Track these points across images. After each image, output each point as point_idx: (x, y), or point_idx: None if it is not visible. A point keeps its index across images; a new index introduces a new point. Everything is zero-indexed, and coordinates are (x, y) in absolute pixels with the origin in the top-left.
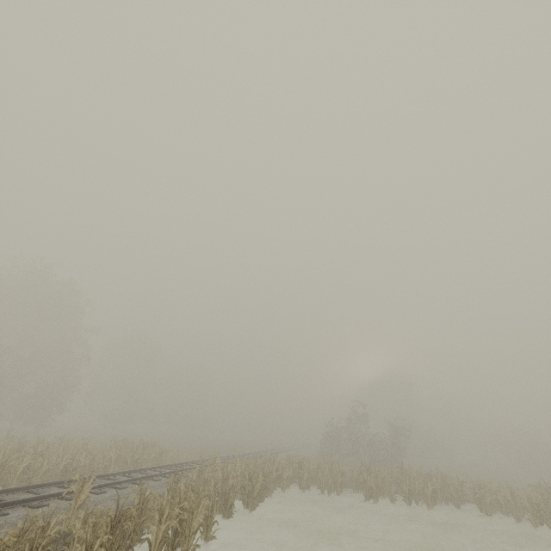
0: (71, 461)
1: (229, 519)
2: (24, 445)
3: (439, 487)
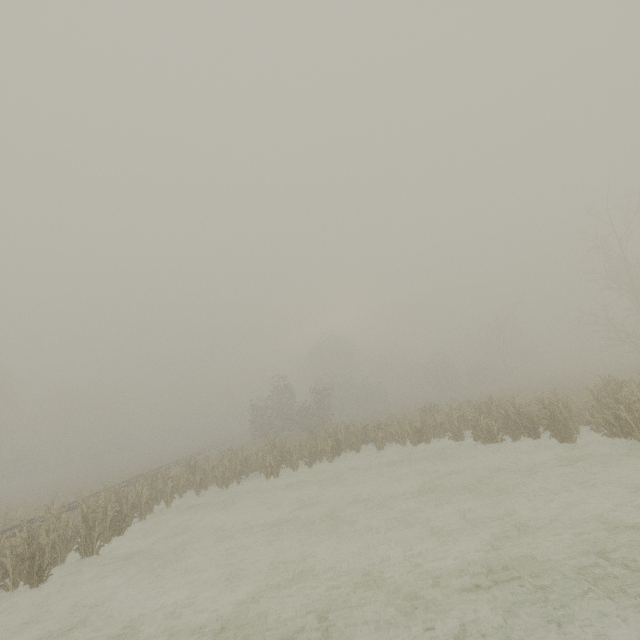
0: None
1: (44, 584)
2: None
3: (344, 438)
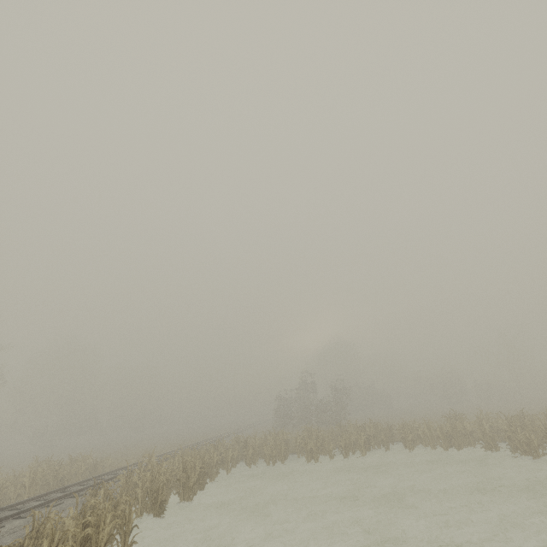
0: None
1: (161, 517)
2: None
3: (372, 435)
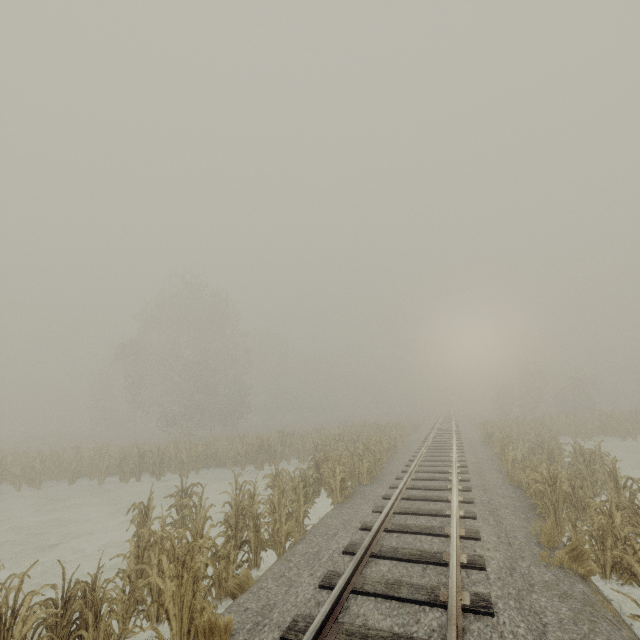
0: (389, 441)
1: None
2: (339, 435)
3: None
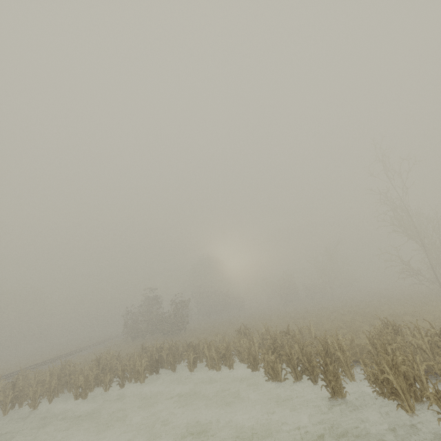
0: None
1: None
2: None
3: (166, 356)
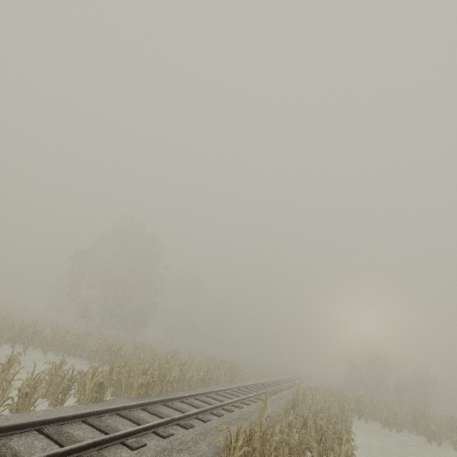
0: (206, 374)
1: None
2: (171, 357)
3: None
